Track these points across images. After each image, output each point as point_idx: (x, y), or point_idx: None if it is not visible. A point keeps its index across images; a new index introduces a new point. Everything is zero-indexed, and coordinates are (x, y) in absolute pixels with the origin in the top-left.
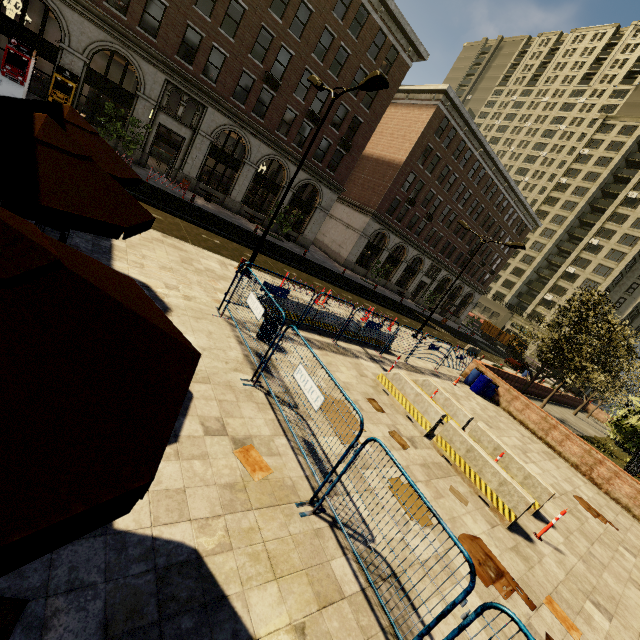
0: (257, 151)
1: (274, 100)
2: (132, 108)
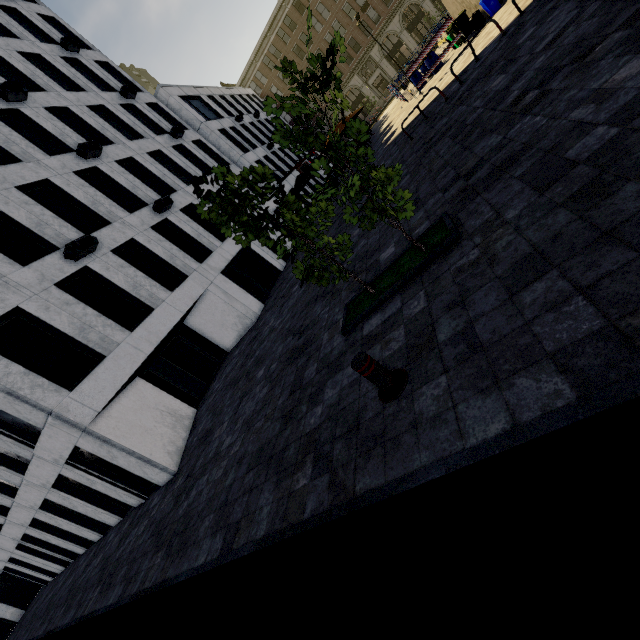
0: (395, 26)
1: (373, 7)
2: (364, 96)
